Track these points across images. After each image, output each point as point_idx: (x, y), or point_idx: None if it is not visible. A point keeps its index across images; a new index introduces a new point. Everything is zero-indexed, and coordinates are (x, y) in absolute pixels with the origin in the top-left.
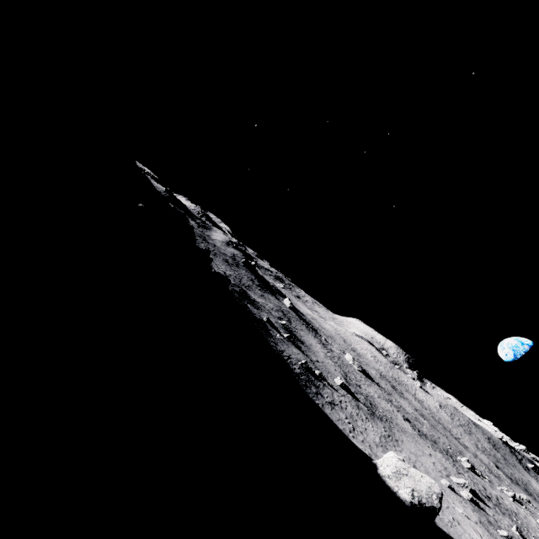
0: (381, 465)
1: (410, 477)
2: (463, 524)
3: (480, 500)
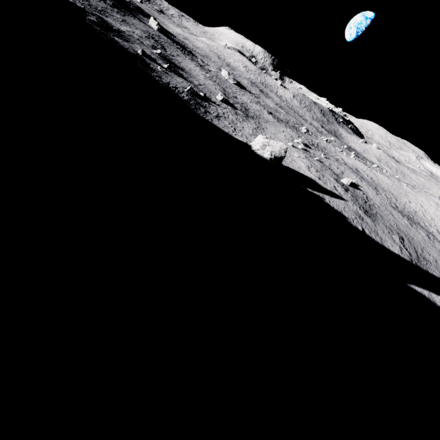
0: (253, 145)
1: (270, 146)
2: (297, 161)
3: (308, 147)
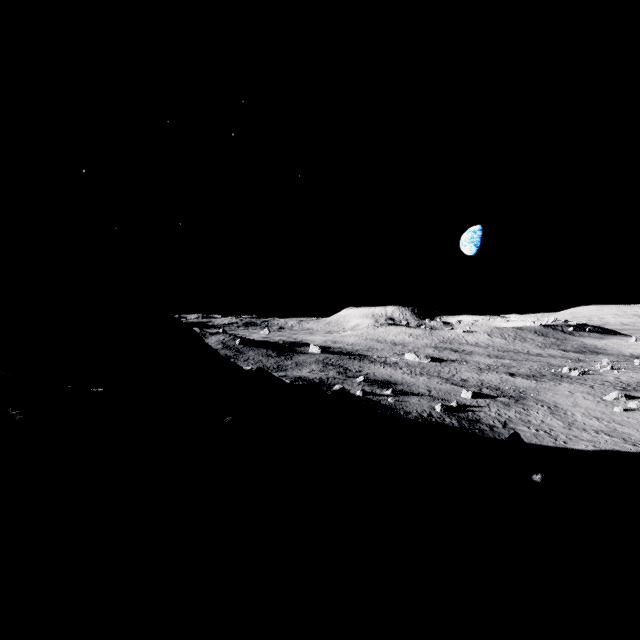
0: None
1: None
2: None
3: (634, 398)
